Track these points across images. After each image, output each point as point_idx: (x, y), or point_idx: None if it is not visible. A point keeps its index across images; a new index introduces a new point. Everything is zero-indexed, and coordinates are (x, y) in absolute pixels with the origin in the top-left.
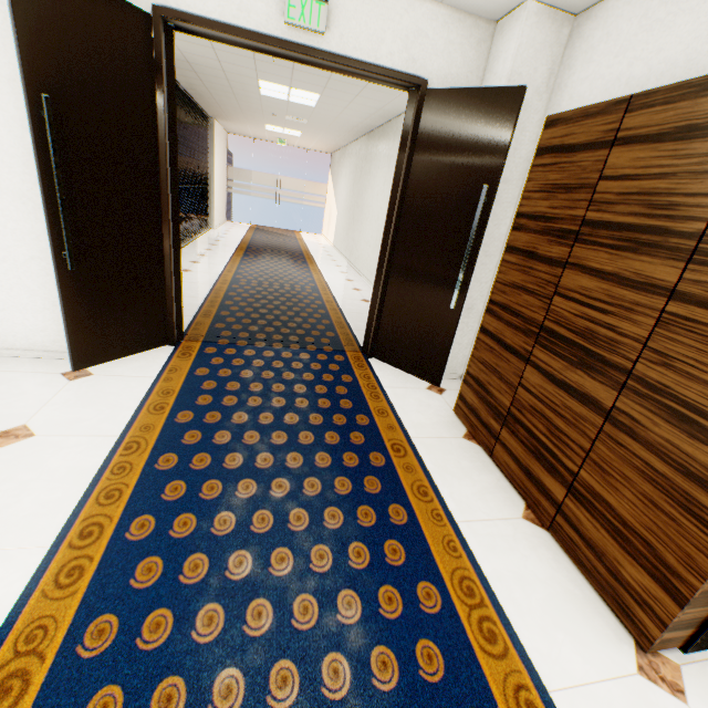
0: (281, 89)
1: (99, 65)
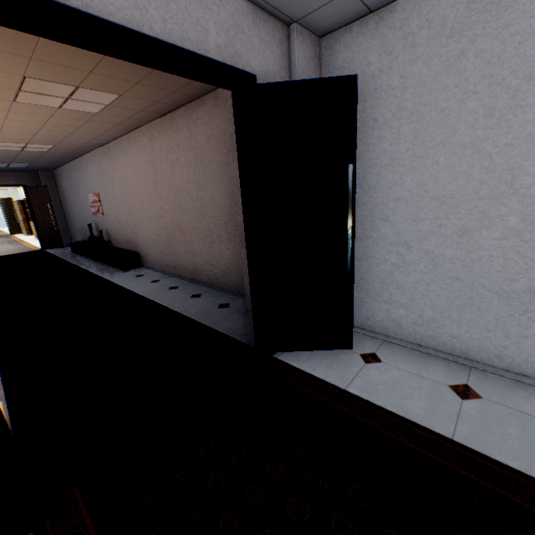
0: None
1: None
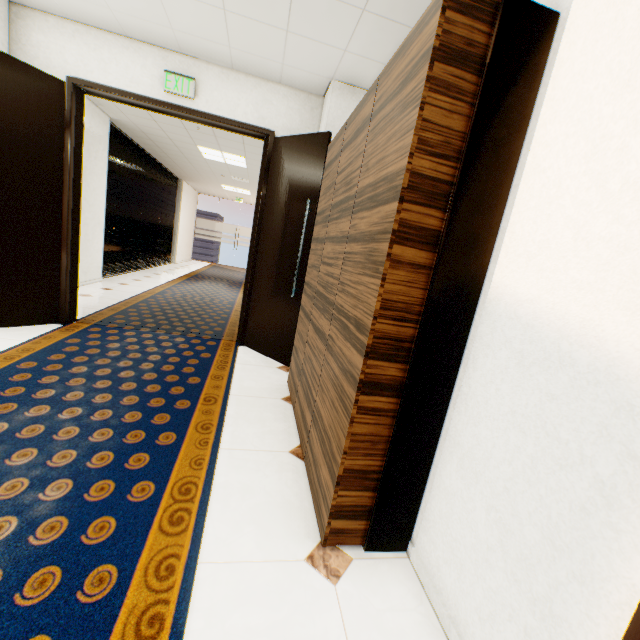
0: (216, 153)
1: (15, 108)
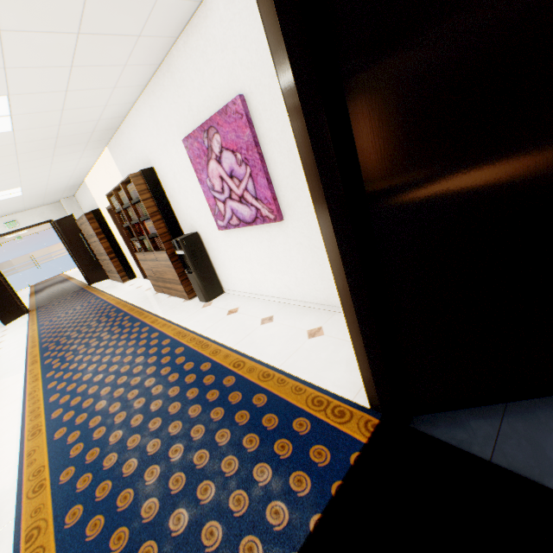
0: None
1: None
